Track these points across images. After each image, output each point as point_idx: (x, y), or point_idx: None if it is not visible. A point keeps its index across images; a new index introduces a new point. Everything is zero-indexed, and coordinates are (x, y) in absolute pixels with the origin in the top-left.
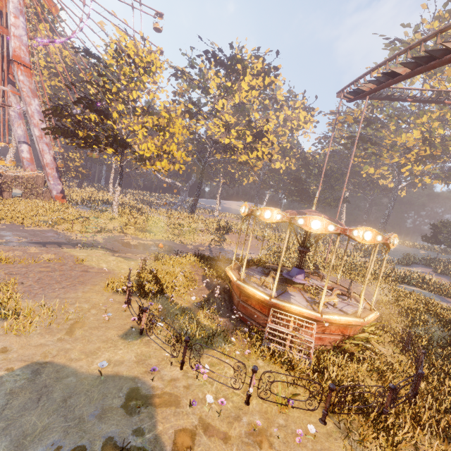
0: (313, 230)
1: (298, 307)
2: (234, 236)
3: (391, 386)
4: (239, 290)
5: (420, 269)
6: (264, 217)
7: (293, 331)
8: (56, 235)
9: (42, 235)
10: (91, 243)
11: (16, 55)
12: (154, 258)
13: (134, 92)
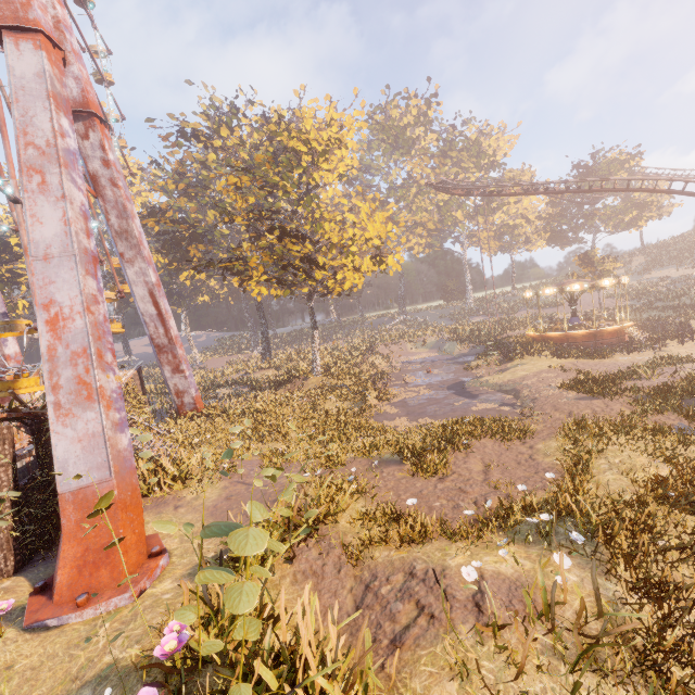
0: (625, 283)
1: (628, 323)
2: (379, 350)
3: (680, 323)
4: (592, 337)
5: (478, 319)
6: (605, 285)
7: (639, 332)
8: (421, 399)
9: (426, 402)
10: (445, 387)
11: (91, 100)
12: (533, 352)
13: (330, 190)
